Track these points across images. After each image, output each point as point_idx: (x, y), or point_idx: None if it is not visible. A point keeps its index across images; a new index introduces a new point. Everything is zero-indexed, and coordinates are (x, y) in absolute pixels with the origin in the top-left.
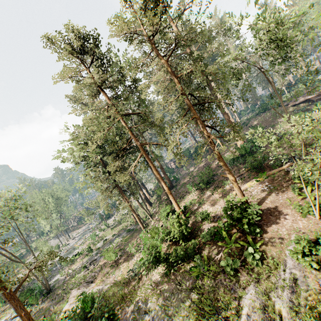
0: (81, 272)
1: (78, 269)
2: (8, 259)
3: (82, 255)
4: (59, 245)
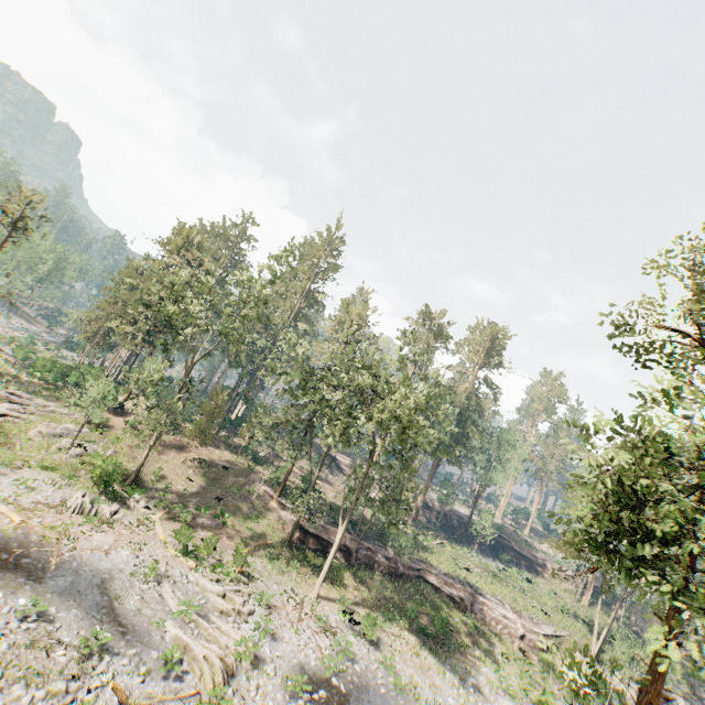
0: None
1: None
2: None
3: None
4: None
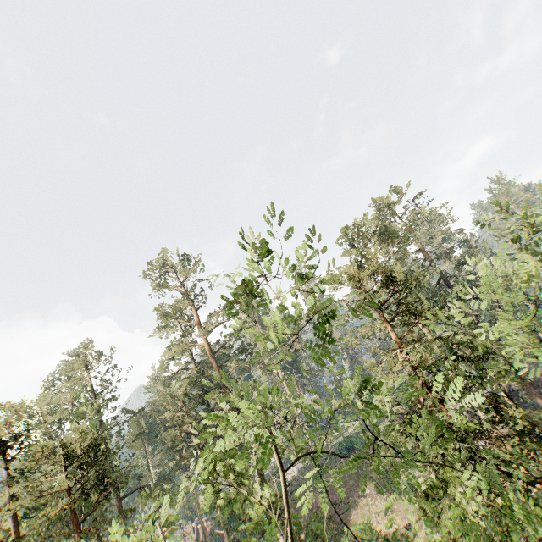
0: None
1: None
2: None
3: None
4: None
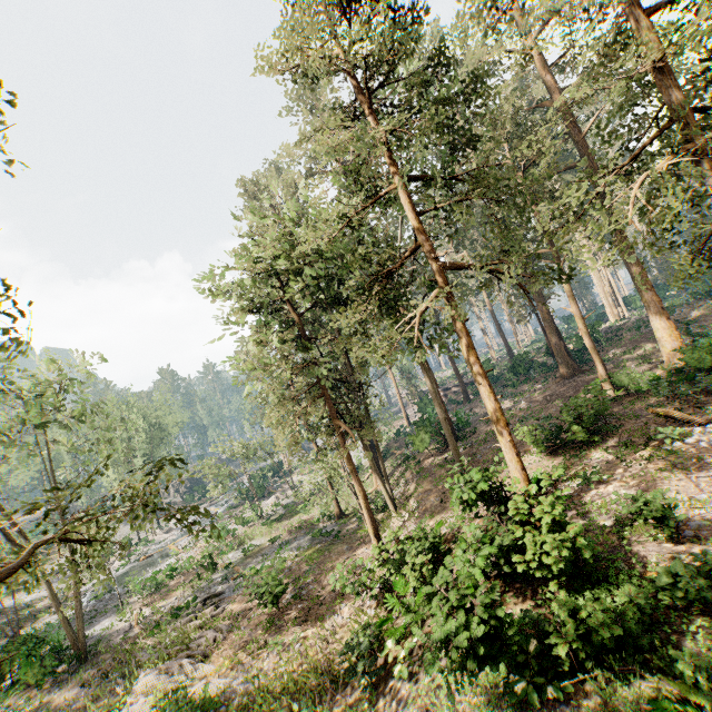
0: (175, 619)
1: (170, 611)
2: (4, 535)
3: (184, 575)
4: (132, 538)
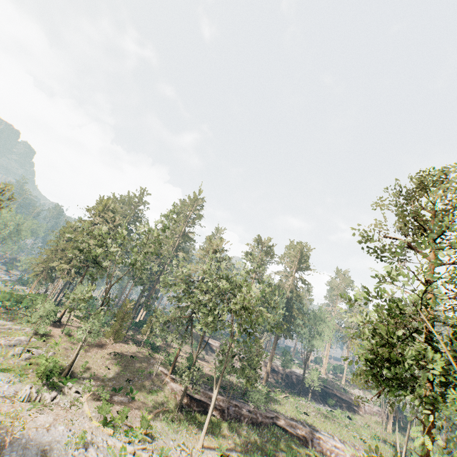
0: None
1: None
2: None
3: None
4: None
